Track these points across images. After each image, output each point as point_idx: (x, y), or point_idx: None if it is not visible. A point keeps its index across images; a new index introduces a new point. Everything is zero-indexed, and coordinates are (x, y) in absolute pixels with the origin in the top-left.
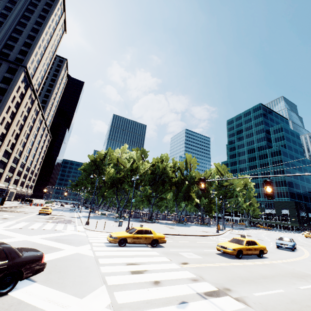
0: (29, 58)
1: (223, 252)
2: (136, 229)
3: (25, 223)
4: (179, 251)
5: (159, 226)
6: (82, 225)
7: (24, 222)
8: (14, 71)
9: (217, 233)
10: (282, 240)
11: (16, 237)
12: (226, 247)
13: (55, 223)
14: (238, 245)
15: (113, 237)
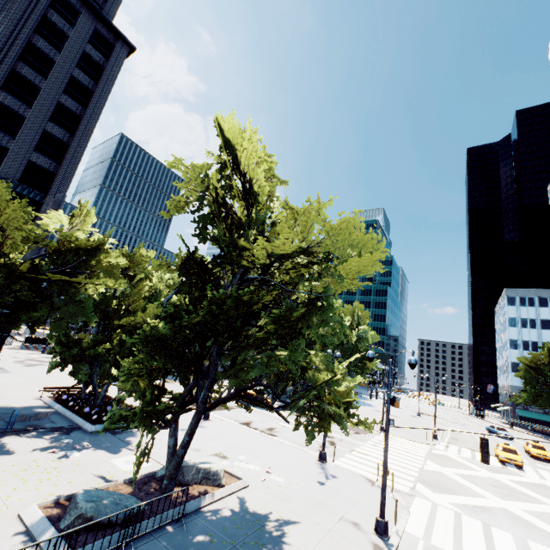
0: (114, 8)
1: (542, 459)
2: (513, 449)
3: (382, 445)
4: (531, 463)
5: (374, 412)
6: (379, 431)
7: (367, 442)
8: (105, 46)
9: (420, 416)
10: (500, 430)
11: (491, 477)
12: (545, 455)
13: (372, 436)
14: (545, 451)
15: (522, 462)
